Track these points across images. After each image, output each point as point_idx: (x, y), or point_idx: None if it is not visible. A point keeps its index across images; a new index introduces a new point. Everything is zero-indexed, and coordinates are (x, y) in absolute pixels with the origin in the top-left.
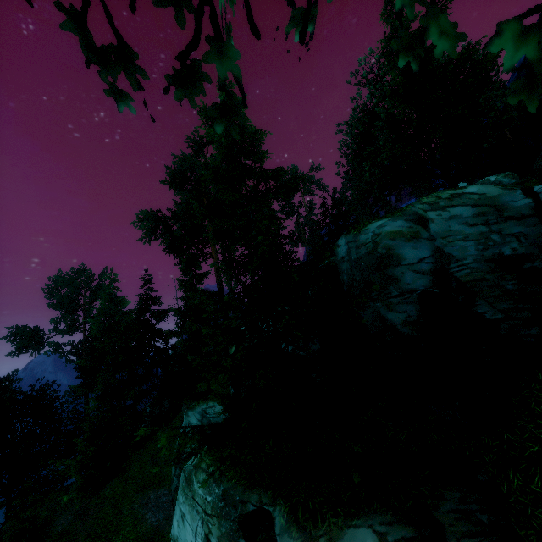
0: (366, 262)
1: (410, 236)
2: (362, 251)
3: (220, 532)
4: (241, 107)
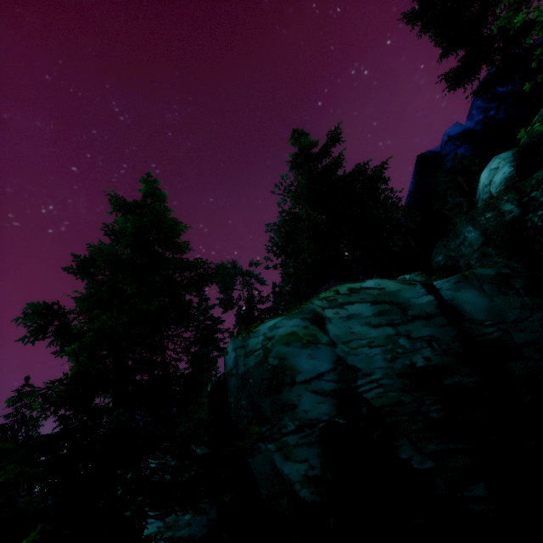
0: (255, 377)
1: (307, 341)
2: (251, 362)
3: None
4: (162, 200)
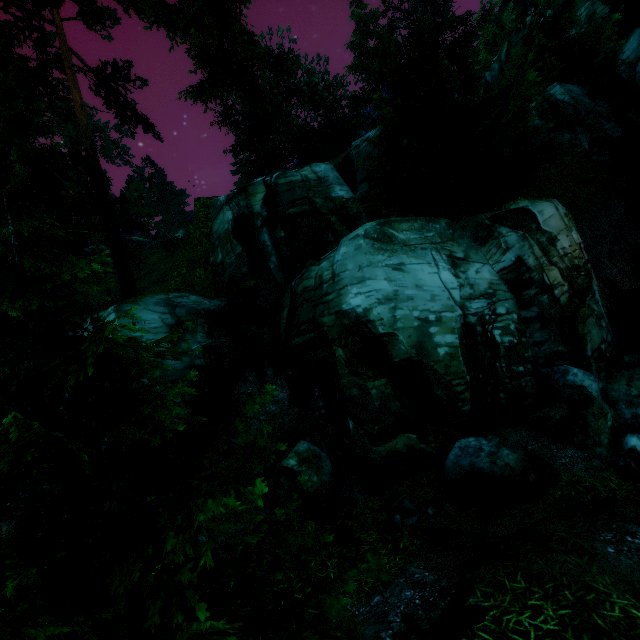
0: None
1: None
2: None
3: (464, 247)
4: None
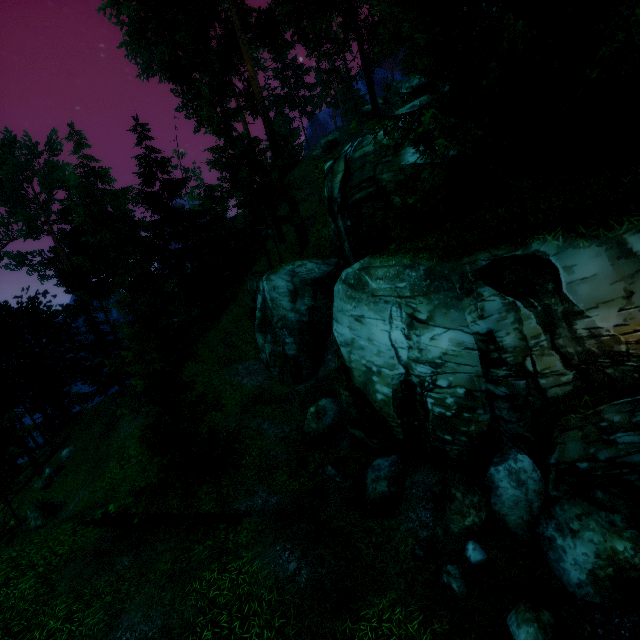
0: None
1: None
2: None
3: (430, 305)
4: None
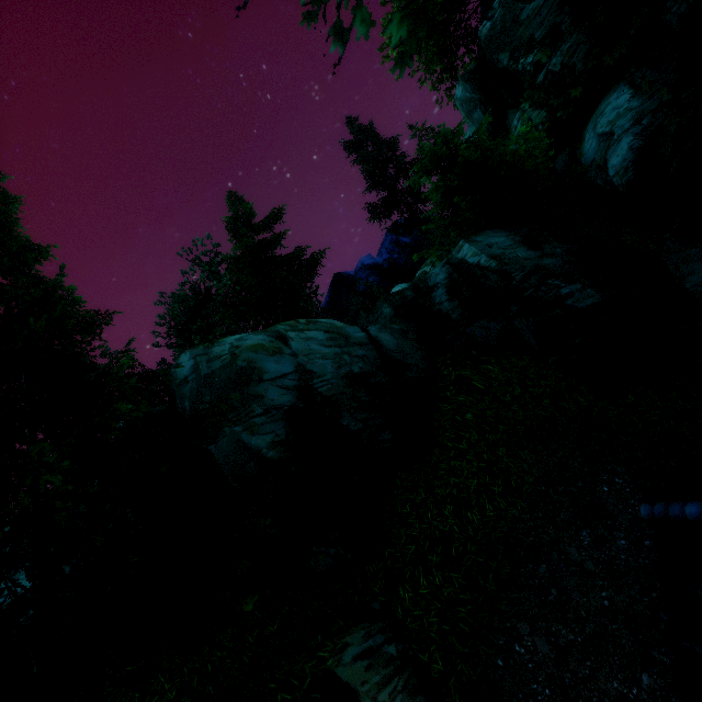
0: (221, 376)
1: (273, 351)
2: (217, 364)
3: None
4: (12, 205)
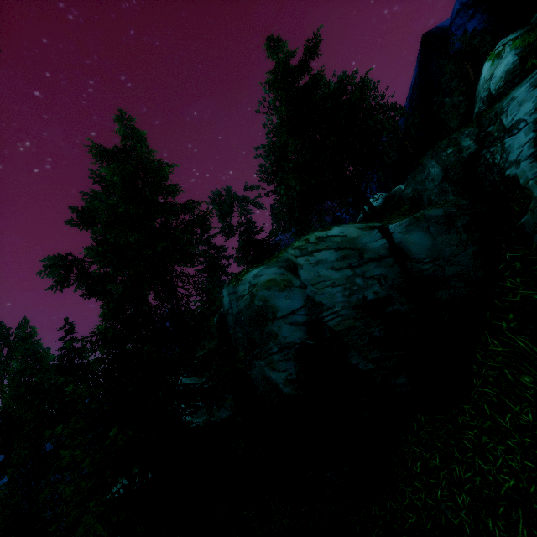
0: (246, 316)
1: (283, 285)
2: (242, 304)
3: None
4: (142, 141)
